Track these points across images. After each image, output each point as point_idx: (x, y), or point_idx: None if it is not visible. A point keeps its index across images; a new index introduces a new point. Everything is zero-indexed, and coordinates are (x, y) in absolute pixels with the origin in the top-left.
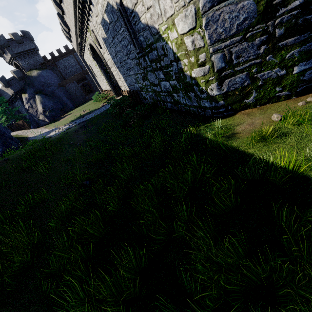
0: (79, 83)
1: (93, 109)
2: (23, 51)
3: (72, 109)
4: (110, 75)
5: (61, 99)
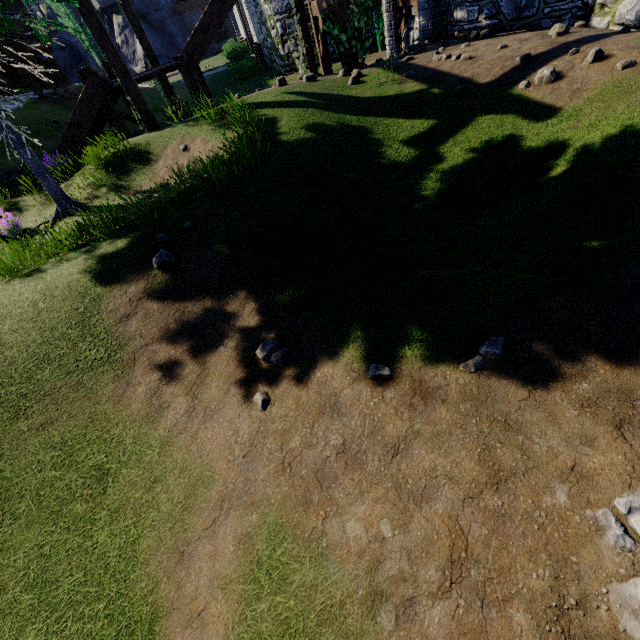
0: None
1: (218, 66)
2: None
3: None
4: None
5: (174, 39)
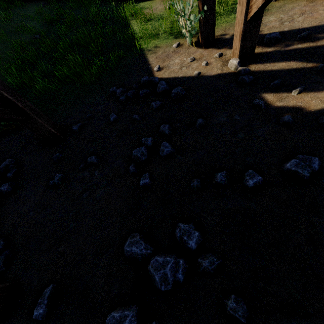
0: None
1: None
2: None
3: None
4: None
5: None
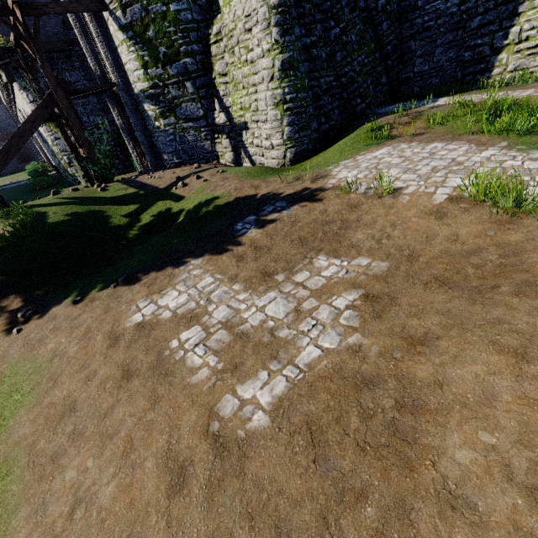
0: None
1: (22, 180)
2: None
3: None
4: None
5: None
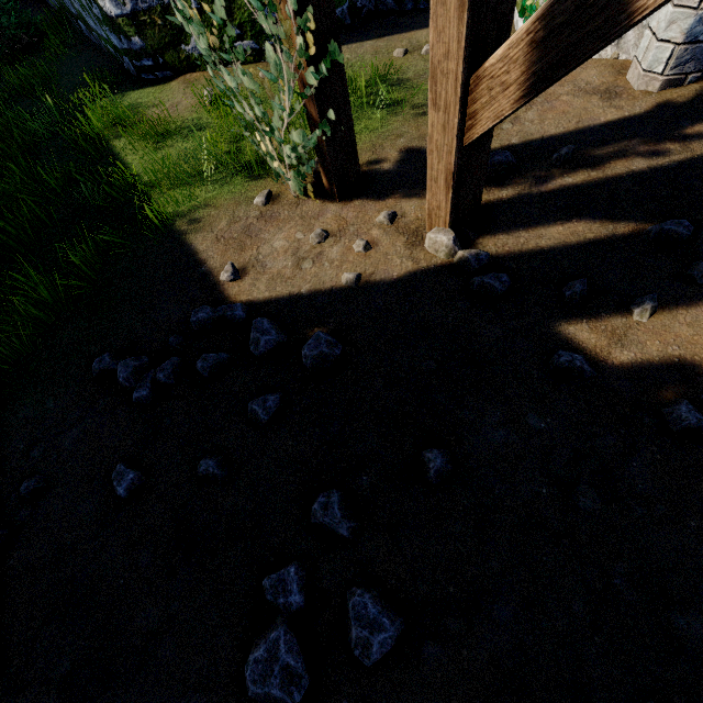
0: None
1: None
2: None
3: None
4: None
5: None
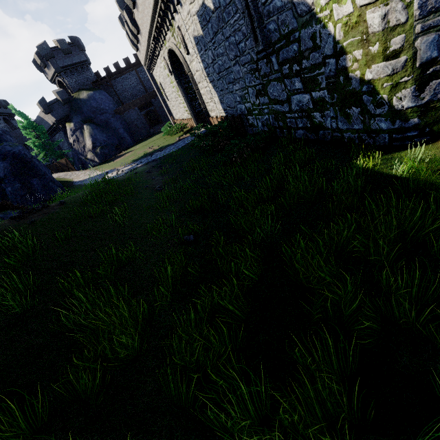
0: (142, 110)
1: (164, 145)
2: (71, 64)
3: (131, 146)
4: (192, 97)
5: (117, 131)
